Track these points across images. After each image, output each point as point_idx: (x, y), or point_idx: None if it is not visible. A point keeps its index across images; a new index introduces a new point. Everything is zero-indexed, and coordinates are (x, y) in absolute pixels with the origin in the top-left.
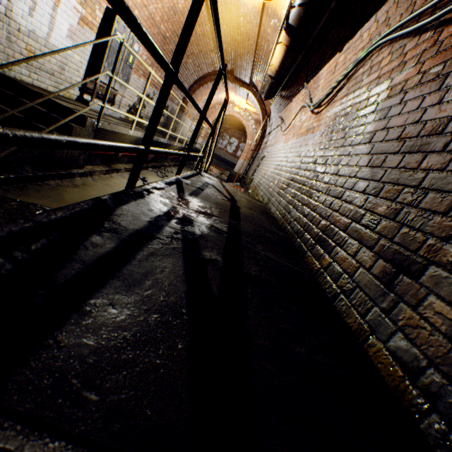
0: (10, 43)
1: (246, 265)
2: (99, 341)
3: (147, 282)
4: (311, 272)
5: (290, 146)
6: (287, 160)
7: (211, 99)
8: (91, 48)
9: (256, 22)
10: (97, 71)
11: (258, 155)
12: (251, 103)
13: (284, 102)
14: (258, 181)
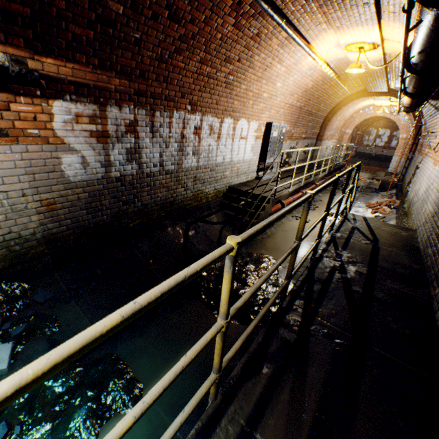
0: (231, 171)
1: (374, 292)
2: (328, 311)
3: (334, 298)
4: (430, 297)
5: (435, 174)
6: (432, 190)
7: (346, 187)
8: (260, 148)
9: (379, 64)
10: (264, 159)
11: (413, 157)
12: (396, 100)
13: (432, 110)
14: (411, 197)
